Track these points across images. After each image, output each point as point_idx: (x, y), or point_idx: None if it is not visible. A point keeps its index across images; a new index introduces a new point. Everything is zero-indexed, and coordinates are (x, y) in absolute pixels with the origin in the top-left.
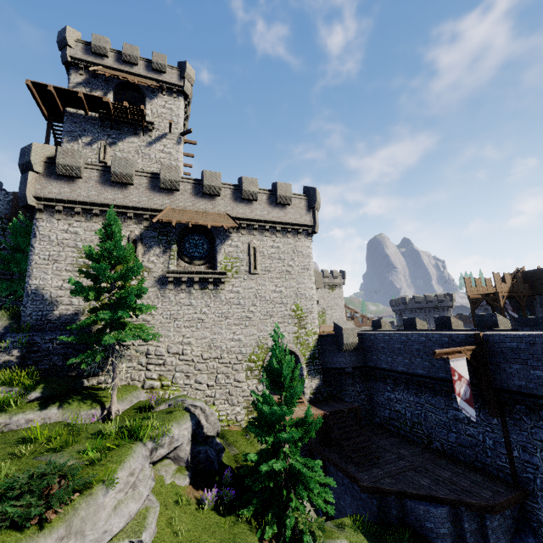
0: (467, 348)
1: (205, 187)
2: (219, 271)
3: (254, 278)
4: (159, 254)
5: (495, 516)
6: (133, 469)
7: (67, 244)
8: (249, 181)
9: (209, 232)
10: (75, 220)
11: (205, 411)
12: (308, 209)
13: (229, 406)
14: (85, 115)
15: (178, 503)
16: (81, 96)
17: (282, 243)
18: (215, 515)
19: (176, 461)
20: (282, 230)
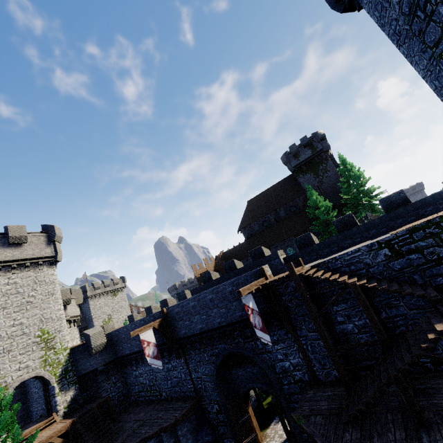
0: (156, 321)
1: None
2: None
3: None
4: None
5: (184, 425)
6: None
7: None
8: None
9: None
10: None
11: None
12: (48, 243)
13: None
14: None
15: None
16: None
17: (21, 278)
18: None
19: None
20: (19, 266)
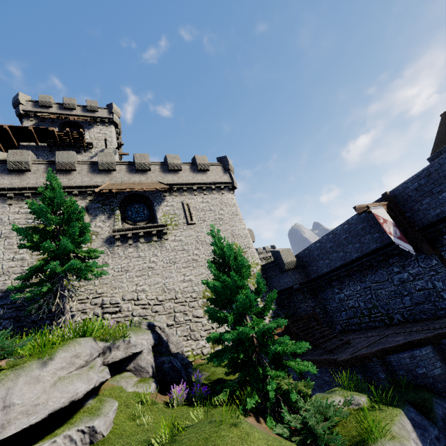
0: (381, 203)
1: (137, 165)
2: (160, 224)
3: (193, 227)
4: (105, 220)
5: None
6: (79, 352)
7: (18, 223)
8: (172, 157)
9: (147, 200)
10: (25, 202)
11: (165, 331)
12: (224, 171)
13: (193, 342)
14: (36, 146)
15: (142, 403)
16: (30, 129)
17: (210, 199)
18: (187, 408)
19: (138, 372)
20: (207, 189)
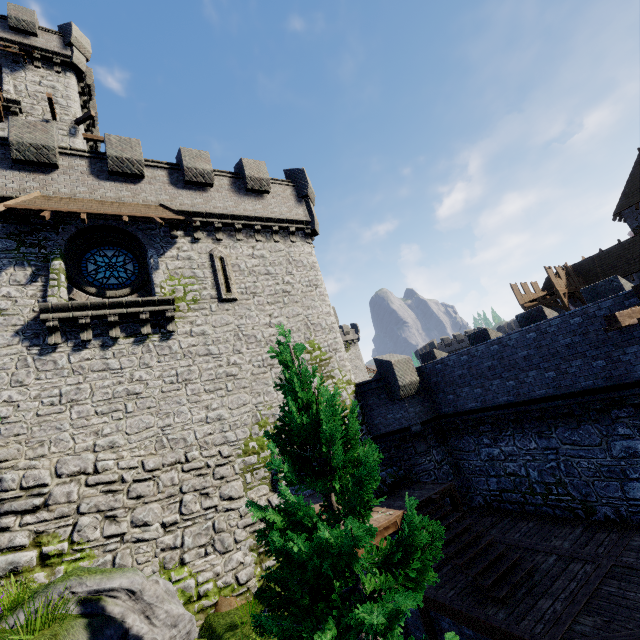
0: None
1: (112, 161)
2: (159, 299)
3: (230, 307)
4: (24, 281)
5: None
6: None
7: None
8: (193, 155)
9: (134, 241)
10: None
11: (143, 596)
12: (298, 199)
13: (218, 557)
14: None
15: None
16: None
17: (268, 251)
18: None
19: None
20: (263, 231)
